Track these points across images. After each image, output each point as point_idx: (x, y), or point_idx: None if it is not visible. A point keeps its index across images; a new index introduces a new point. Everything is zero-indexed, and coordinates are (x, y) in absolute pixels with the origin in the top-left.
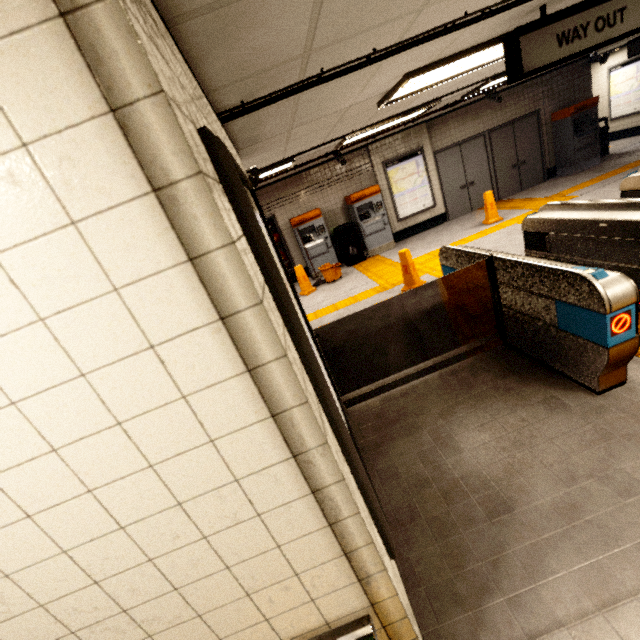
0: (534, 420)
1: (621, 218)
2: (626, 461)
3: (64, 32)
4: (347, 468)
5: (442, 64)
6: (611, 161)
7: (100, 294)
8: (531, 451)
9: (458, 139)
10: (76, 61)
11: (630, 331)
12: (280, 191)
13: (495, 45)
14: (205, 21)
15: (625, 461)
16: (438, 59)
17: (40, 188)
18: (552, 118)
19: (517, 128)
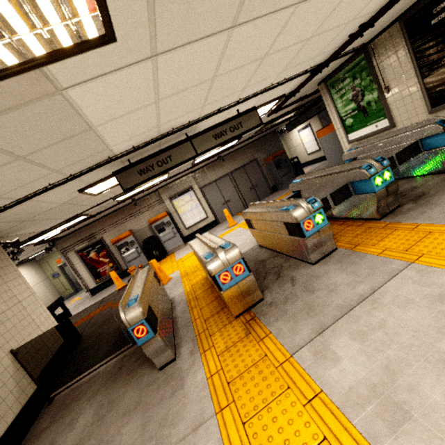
0: (122, 396)
1: (196, 251)
2: (129, 426)
3: None
4: None
5: (98, 183)
6: None
7: None
8: (101, 424)
9: (214, 179)
10: None
11: (149, 334)
12: (105, 223)
13: None
14: None
15: (128, 426)
16: (94, 182)
17: None
18: (265, 161)
19: (247, 169)
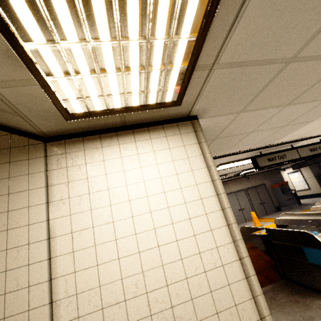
0: (318, 316)
1: (315, 218)
2: None
3: (198, 145)
4: None
5: (231, 162)
6: (304, 206)
7: (193, 185)
8: None
9: (234, 190)
10: (199, 148)
11: None
12: None
13: (247, 159)
14: None
15: None
16: (230, 161)
17: (188, 164)
18: (271, 187)
19: (257, 189)
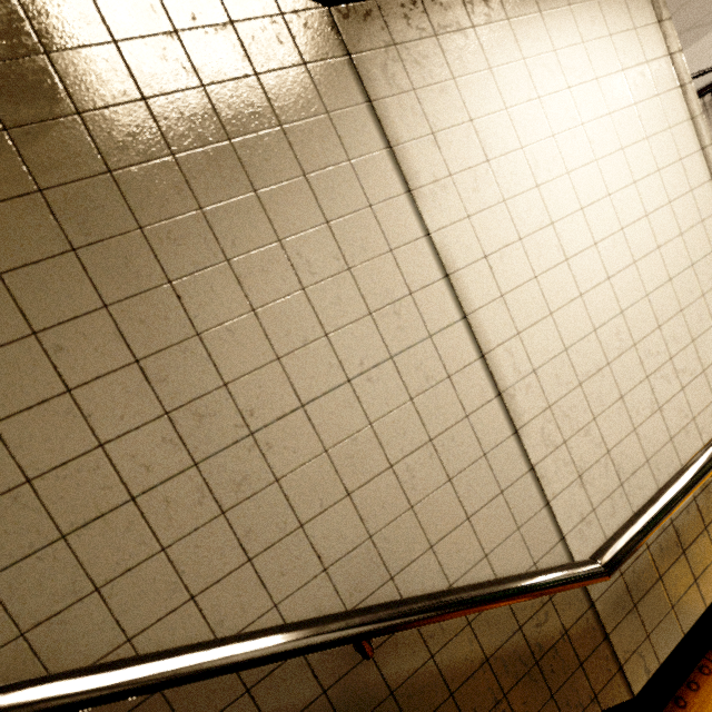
0: None
1: None
2: None
3: (658, 28)
4: None
5: None
6: None
7: (664, 129)
8: None
9: None
10: (660, 37)
11: None
12: None
13: None
14: None
15: None
16: None
17: (649, 80)
18: None
19: None
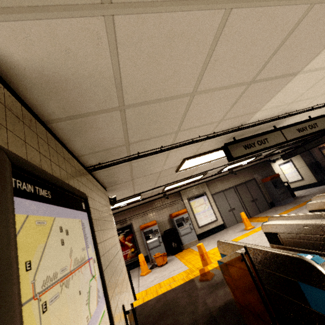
0: None
1: (314, 223)
2: None
3: None
4: None
5: (199, 156)
6: (298, 199)
7: None
8: None
9: (221, 189)
10: None
11: None
12: (136, 211)
13: (220, 150)
14: (66, 124)
15: None
16: (197, 154)
17: None
18: (262, 181)
19: (247, 185)
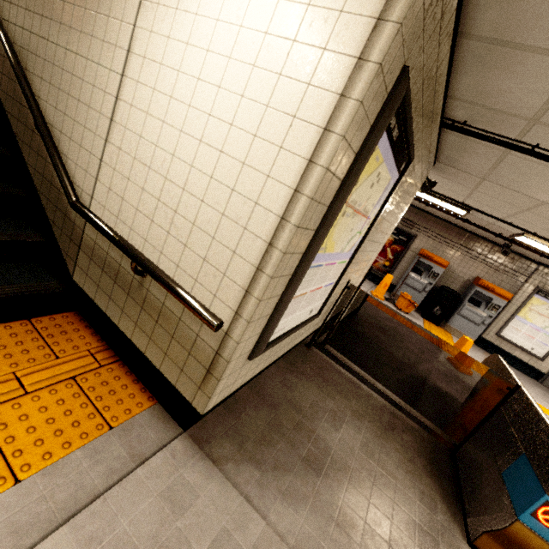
0: (401, 486)
1: None
2: None
3: None
4: (286, 280)
5: None
6: None
7: (303, 82)
8: (374, 486)
9: None
10: None
11: None
12: (439, 228)
13: None
14: (480, 47)
15: None
16: None
17: (329, 29)
18: None
19: None
